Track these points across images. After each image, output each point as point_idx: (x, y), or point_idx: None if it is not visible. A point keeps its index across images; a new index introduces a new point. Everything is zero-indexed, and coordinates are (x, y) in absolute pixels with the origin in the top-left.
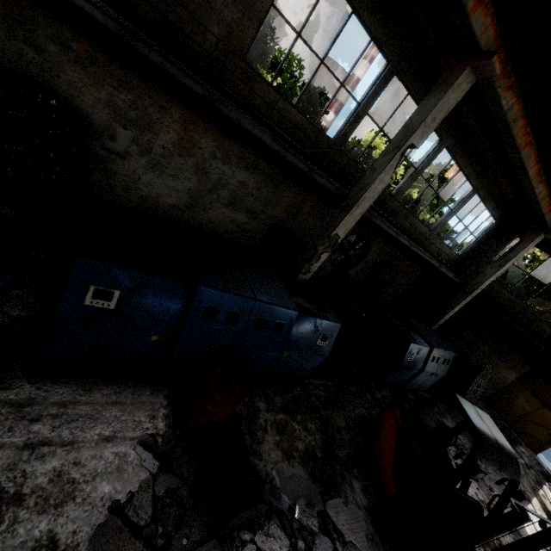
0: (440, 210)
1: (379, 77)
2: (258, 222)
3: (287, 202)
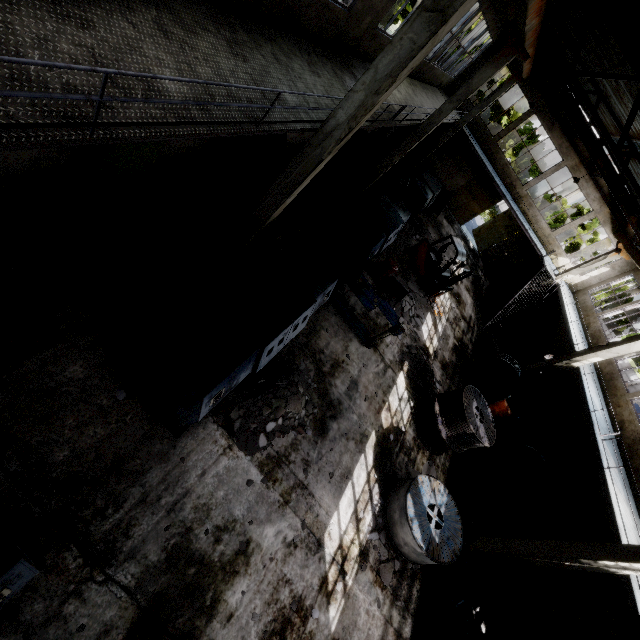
0: None
1: None
2: None
3: None
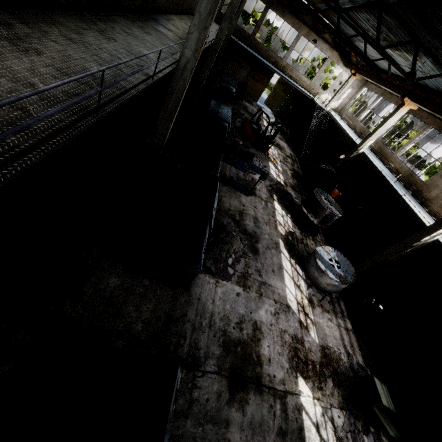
0: None
1: None
2: None
3: None
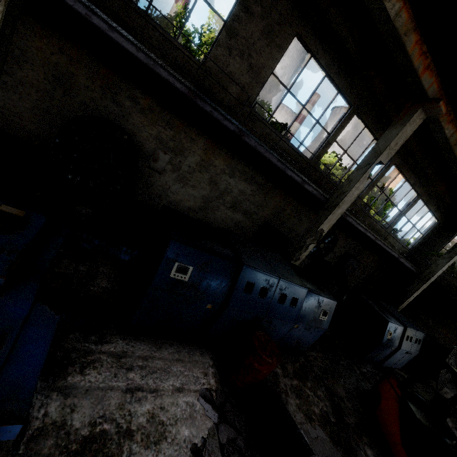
0: (385, 212)
1: (344, 116)
2: (251, 221)
3: (274, 205)
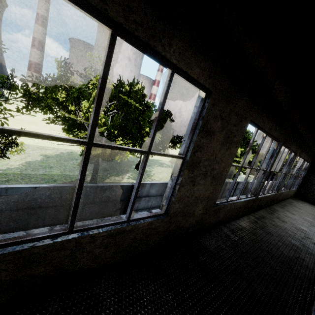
0: None
1: (274, 152)
2: None
3: None
